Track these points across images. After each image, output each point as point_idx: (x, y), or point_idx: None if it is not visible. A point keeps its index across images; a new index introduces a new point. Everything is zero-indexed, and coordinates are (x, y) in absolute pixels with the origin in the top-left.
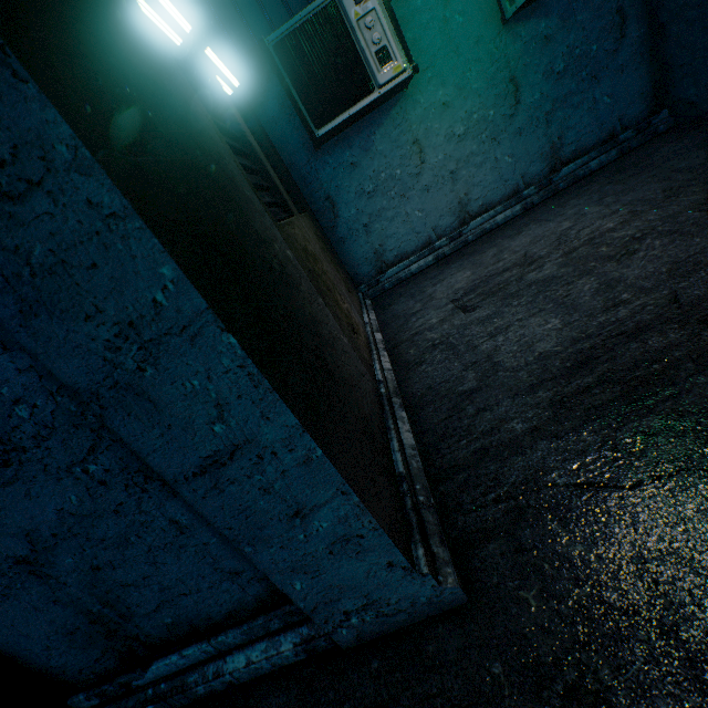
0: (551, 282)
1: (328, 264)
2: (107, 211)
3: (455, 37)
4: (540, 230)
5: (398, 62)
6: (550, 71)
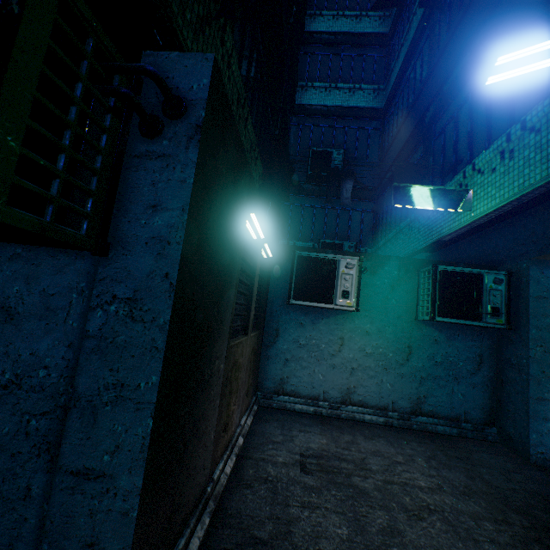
0: (363, 495)
1: (245, 372)
2: (156, 345)
3: (388, 307)
4: (384, 448)
5: (351, 301)
6: (432, 357)
